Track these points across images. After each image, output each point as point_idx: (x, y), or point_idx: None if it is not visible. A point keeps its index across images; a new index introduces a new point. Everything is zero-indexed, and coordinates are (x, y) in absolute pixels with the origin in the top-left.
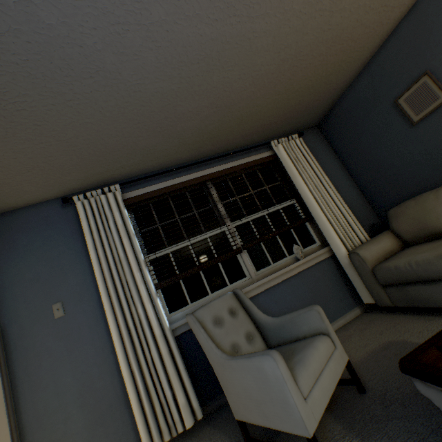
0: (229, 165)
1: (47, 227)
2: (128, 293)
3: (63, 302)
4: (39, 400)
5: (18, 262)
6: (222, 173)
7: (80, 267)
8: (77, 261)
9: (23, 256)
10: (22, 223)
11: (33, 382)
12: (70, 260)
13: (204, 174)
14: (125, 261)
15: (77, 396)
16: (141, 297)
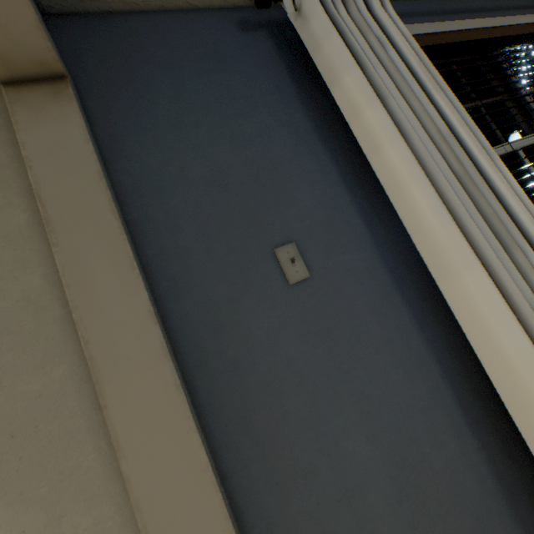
0: (526, 19)
1: (217, 66)
2: (493, 218)
3: (297, 244)
4: (299, 514)
5: (162, 136)
6: (518, 31)
7: (313, 167)
8: (302, 152)
9: (173, 123)
10: (153, 46)
11: (273, 462)
12: (288, 147)
13: (492, 25)
14: (456, 141)
15: (393, 496)
16: (523, 230)
